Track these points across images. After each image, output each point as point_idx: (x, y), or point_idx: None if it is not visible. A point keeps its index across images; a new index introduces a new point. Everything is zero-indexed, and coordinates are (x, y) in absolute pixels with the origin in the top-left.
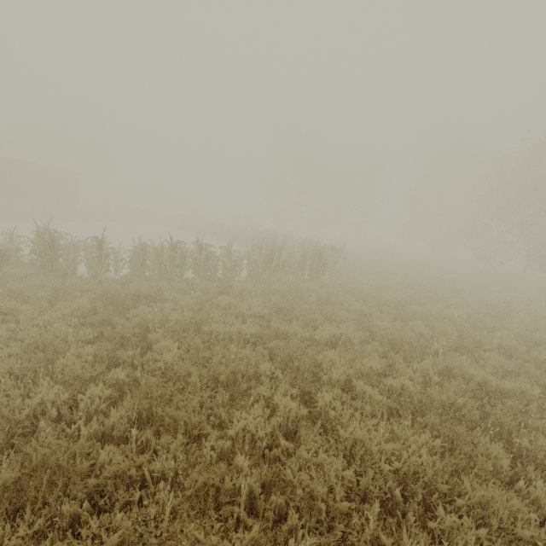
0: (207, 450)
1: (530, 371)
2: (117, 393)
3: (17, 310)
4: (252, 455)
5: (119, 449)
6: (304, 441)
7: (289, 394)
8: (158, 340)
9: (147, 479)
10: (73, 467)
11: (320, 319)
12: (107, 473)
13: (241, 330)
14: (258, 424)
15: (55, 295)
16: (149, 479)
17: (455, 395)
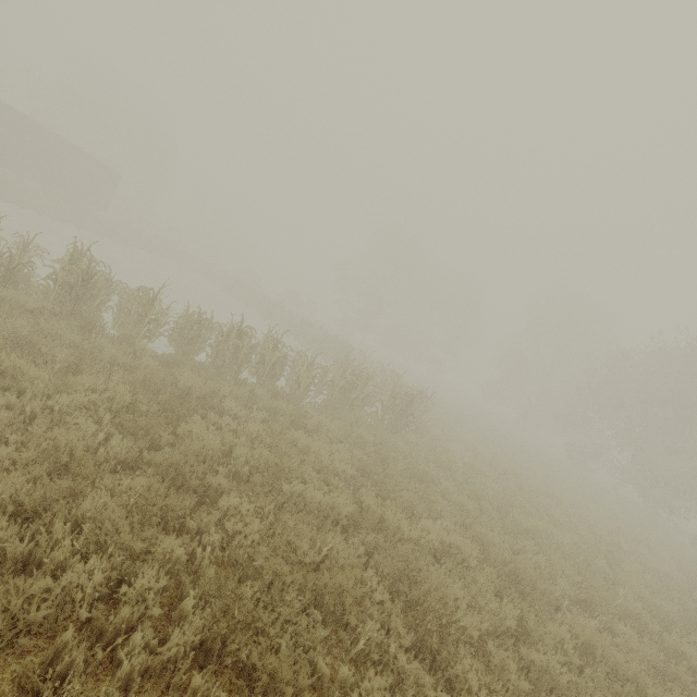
0: None
1: (681, 676)
2: (170, 584)
3: (18, 368)
4: None
5: None
6: None
7: (405, 644)
8: (219, 487)
9: None
10: None
11: (421, 507)
12: None
13: (335, 505)
14: None
15: (76, 359)
16: None
17: None
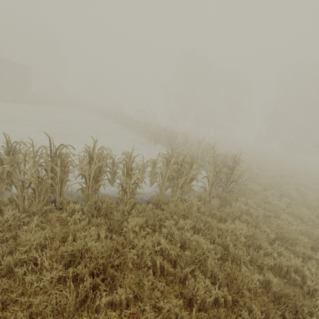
0: None
1: None
2: None
3: None
4: None
5: None
6: None
7: None
8: None
9: None
10: None
11: None
12: None
13: None
14: None
15: None
16: None
17: None
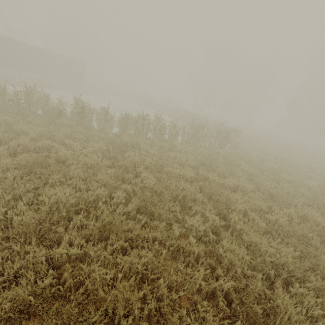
0: (176, 231)
1: None
2: (127, 195)
3: (71, 144)
4: (194, 238)
5: (133, 222)
6: (223, 237)
7: (212, 212)
8: (141, 171)
9: (149, 238)
10: (121, 227)
11: (227, 173)
12: (136, 232)
13: (185, 173)
14: (199, 224)
15: (86, 138)
16: (151, 239)
17: (307, 231)
